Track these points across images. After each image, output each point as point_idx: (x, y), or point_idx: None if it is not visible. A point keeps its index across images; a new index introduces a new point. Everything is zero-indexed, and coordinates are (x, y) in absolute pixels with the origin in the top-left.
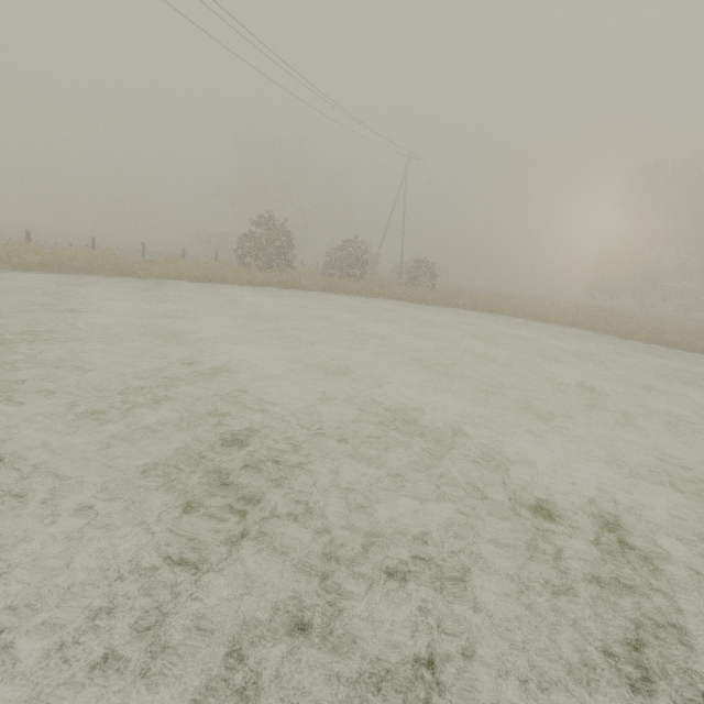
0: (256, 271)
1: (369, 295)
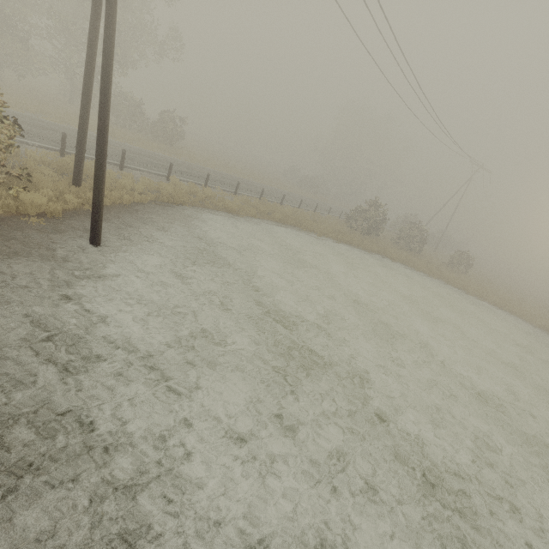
0: (361, 235)
1: (429, 274)
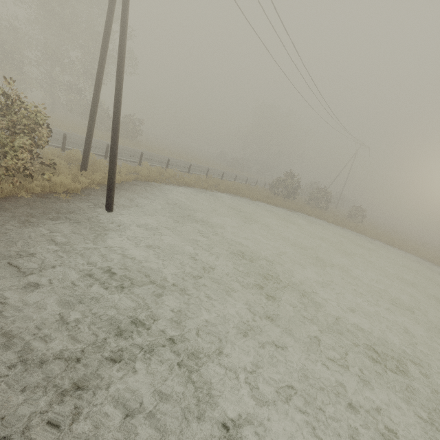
0: (283, 199)
1: (336, 224)
